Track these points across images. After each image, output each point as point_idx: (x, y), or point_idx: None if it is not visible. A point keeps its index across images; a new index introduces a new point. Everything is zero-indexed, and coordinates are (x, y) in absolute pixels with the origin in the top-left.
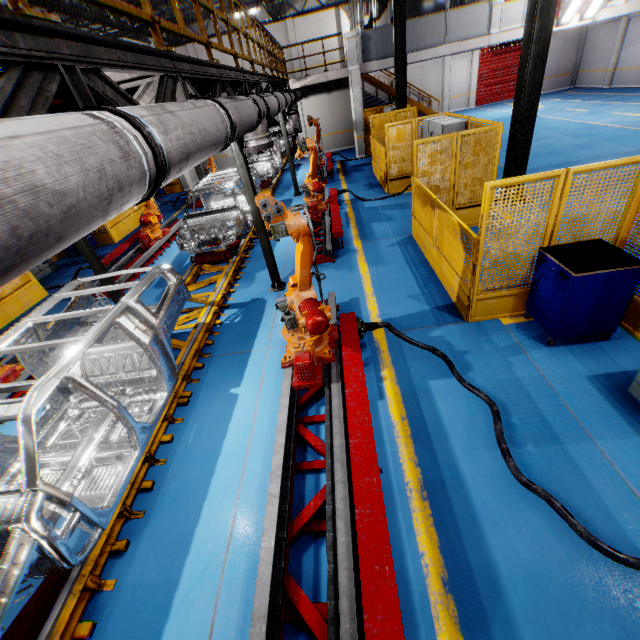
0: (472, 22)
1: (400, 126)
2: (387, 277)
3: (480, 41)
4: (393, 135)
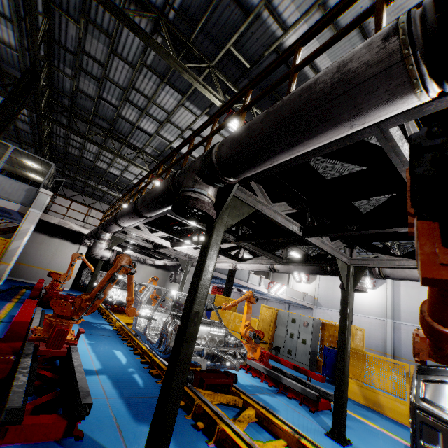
0: (243, 274)
1: (267, 308)
2: (402, 433)
3: (244, 283)
4: (264, 312)
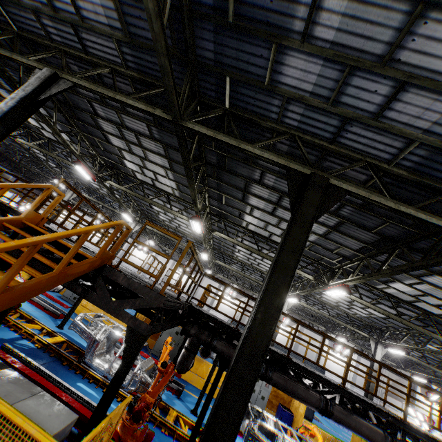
0: None
1: None
2: None
3: None
4: None
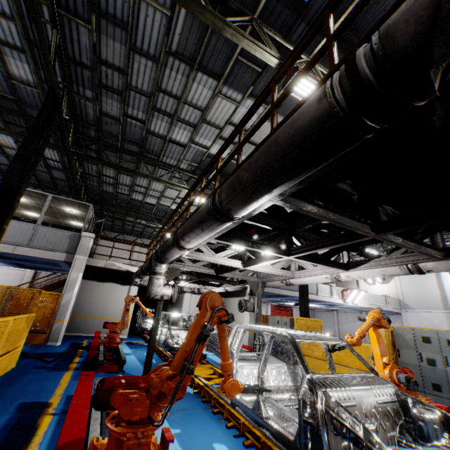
0: (309, 286)
1: None
2: None
3: (314, 296)
4: None
